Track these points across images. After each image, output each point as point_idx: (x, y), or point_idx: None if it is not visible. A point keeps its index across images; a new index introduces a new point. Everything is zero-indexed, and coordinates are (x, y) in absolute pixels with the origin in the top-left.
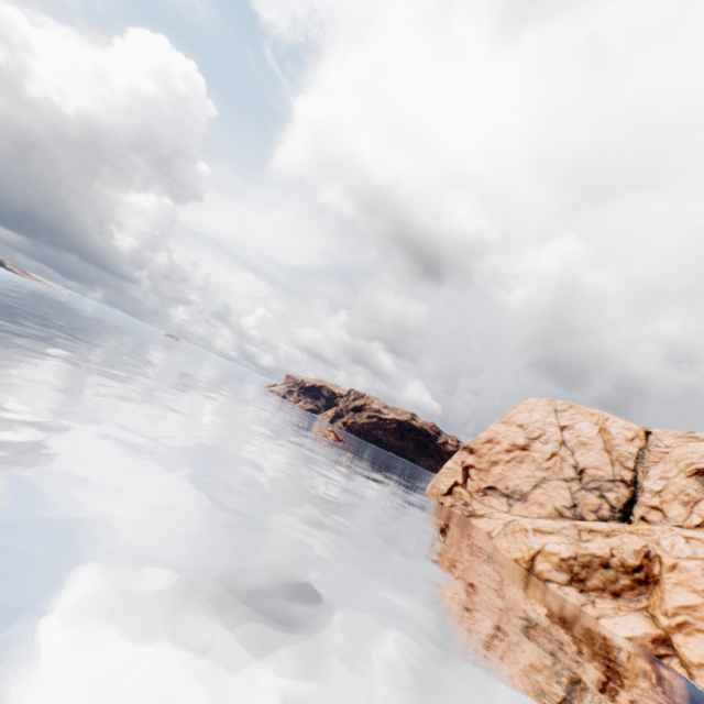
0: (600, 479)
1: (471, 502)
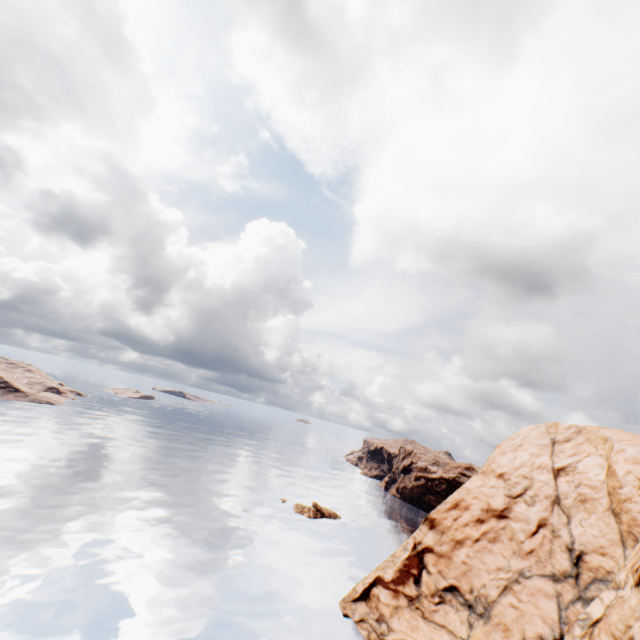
0: (606, 576)
1: (391, 615)
